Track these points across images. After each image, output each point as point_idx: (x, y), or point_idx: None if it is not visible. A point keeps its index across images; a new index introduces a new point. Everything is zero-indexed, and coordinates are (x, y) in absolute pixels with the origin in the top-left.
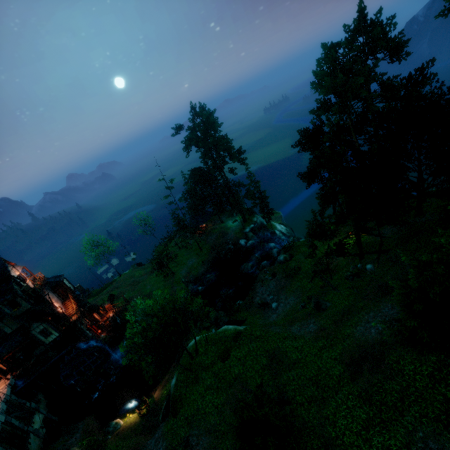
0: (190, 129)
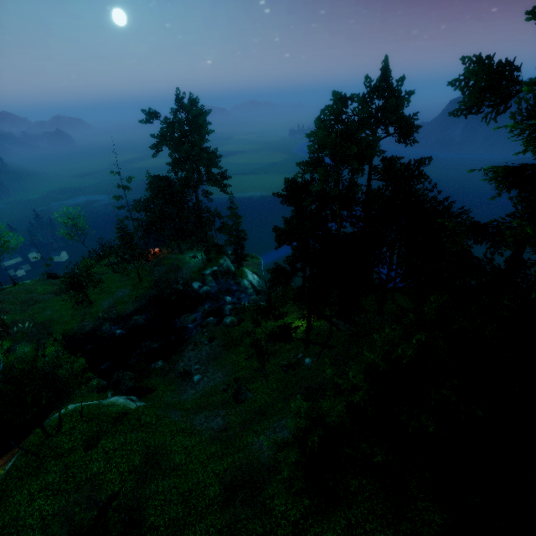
0: (167, 123)
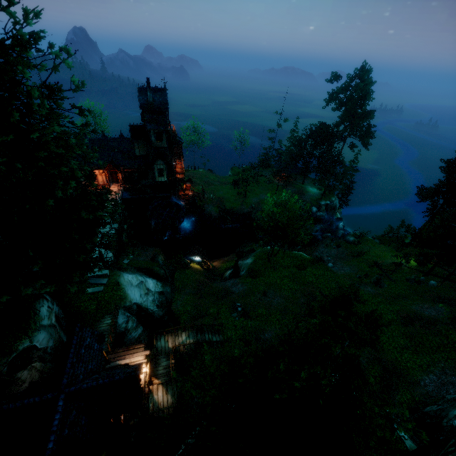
0: (345, 85)
